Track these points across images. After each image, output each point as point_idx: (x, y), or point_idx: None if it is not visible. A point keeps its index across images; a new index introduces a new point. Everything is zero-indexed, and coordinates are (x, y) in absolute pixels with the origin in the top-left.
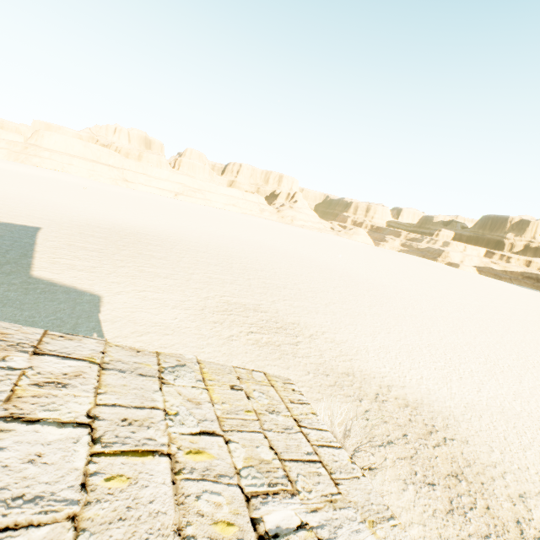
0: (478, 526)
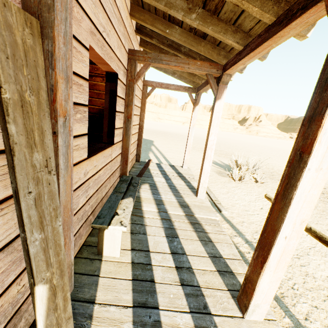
0: (324, 200)
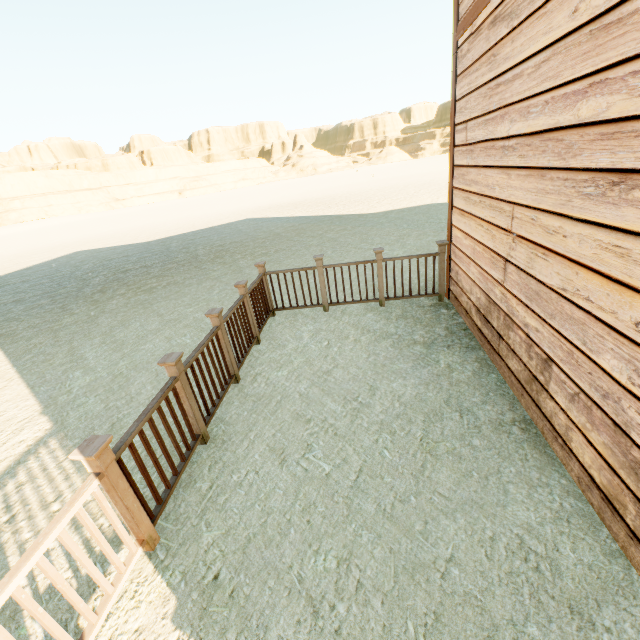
0: None
